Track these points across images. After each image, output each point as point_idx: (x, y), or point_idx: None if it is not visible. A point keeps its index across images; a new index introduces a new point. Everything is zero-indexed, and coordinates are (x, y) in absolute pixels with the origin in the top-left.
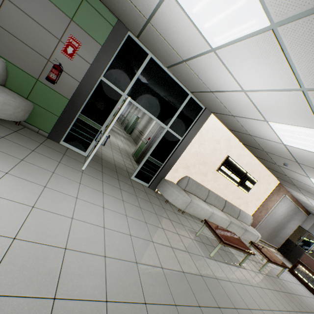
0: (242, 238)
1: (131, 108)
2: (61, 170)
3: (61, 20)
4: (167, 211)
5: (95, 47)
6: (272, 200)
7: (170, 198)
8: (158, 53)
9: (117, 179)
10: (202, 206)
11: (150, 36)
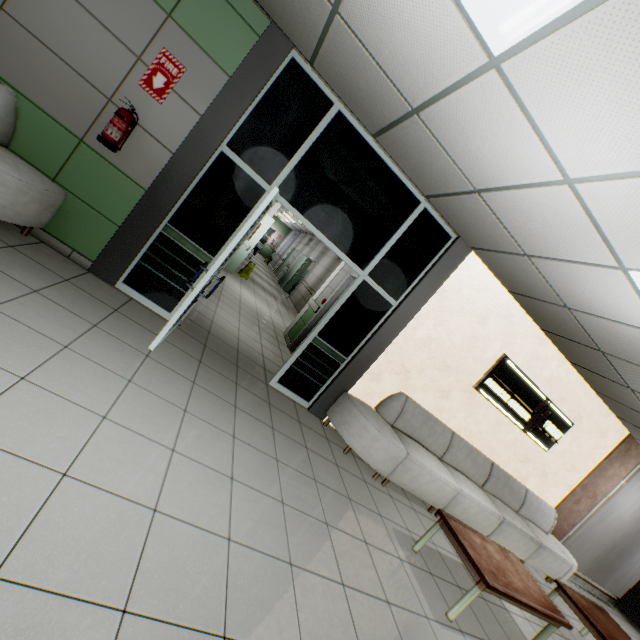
0: (530, 564)
1: (298, 243)
2: (90, 345)
3: (146, 15)
4: (346, 474)
5: (215, 80)
6: (608, 475)
7: (357, 443)
8: (355, 99)
9: (233, 383)
10: (434, 473)
11: (339, 52)
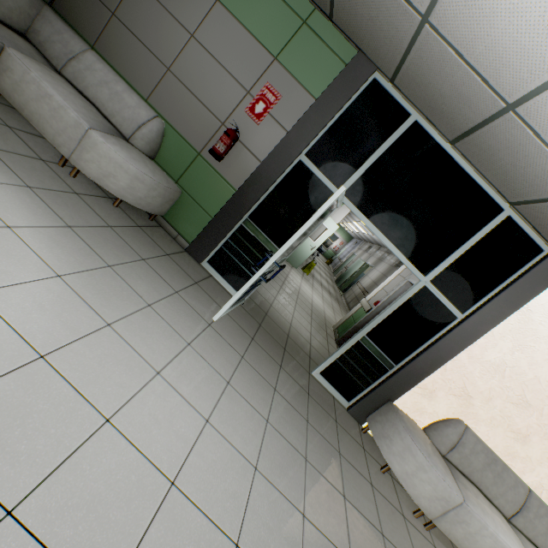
0: None
1: (357, 249)
2: (168, 307)
3: (259, 60)
4: (380, 499)
5: (303, 103)
6: None
7: (399, 464)
8: (434, 107)
9: (278, 365)
10: (499, 538)
11: (424, 61)
